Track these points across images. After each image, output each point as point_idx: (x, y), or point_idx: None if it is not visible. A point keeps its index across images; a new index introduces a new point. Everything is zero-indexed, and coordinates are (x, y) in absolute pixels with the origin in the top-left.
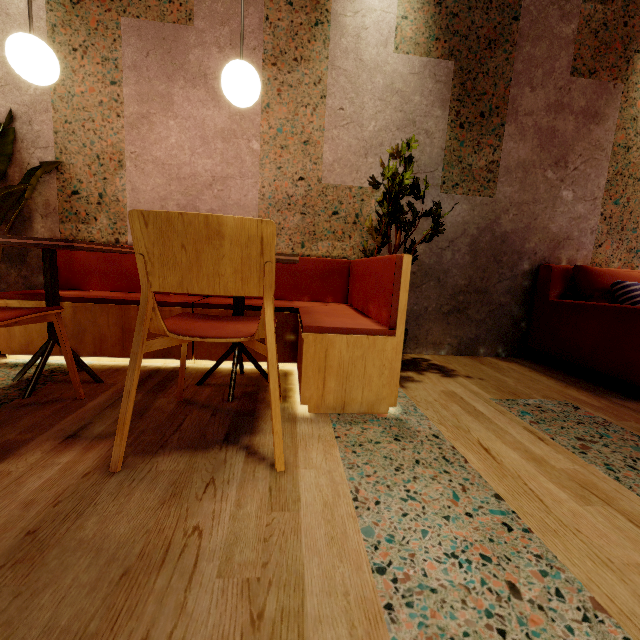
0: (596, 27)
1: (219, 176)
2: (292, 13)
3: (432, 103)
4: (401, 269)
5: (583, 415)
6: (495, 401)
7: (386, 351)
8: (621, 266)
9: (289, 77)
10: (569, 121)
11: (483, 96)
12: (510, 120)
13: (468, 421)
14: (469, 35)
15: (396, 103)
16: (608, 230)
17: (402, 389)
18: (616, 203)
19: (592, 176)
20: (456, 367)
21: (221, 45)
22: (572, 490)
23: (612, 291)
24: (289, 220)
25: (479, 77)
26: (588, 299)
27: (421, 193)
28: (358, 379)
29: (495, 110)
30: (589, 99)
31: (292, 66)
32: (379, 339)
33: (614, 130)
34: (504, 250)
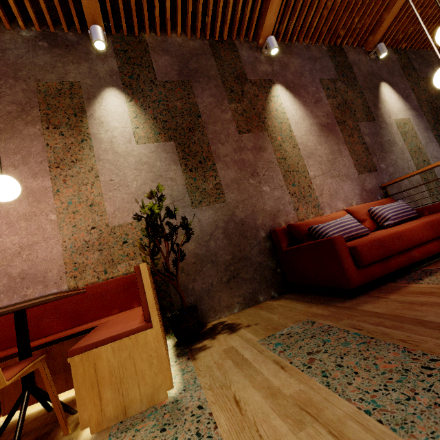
0: (241, 112)
1: (26, 245)
2: (64, 139)
3: (169, 163)
4: (141, 275)
5: (316, 328)
6: (260, 342)
7: (149, 343)
8: (314, 216)
9: (70, 171)
10: (249, 154)
11: (197, 153)
12: (217, 161)
13: (233, 374)
14: (177, 128)
15: (146, 169)
16: (297, 200)
17: (192, 362)
18: (293, 185)
19: (274, 176)
20: (242, 320)
21: (16, 165)
22: (293, 417)
23: (310, 233)
24: (90, 258)
25: (191, 145)
26: (302, 242)
27: (174, 214)
28: (131, 378)
29: (207, 158)
30: (253, 142)
31: (71, 165)
32: (140, 335)
33: (273, 152)
34: (246, 229)
